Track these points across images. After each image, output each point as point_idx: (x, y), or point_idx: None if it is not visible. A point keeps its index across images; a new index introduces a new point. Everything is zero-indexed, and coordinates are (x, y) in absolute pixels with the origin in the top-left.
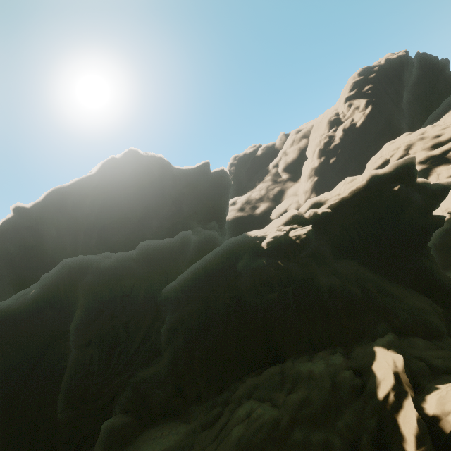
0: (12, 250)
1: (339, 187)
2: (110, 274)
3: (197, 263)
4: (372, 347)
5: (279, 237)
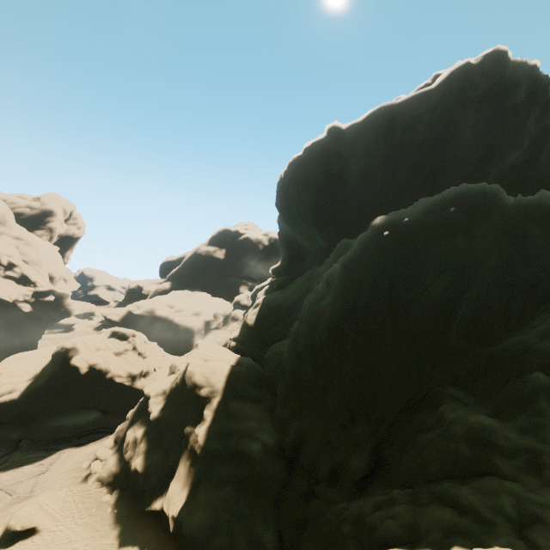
0: (316, 175)
1: None
2: (537, 214)
3: None
4: None
5: None
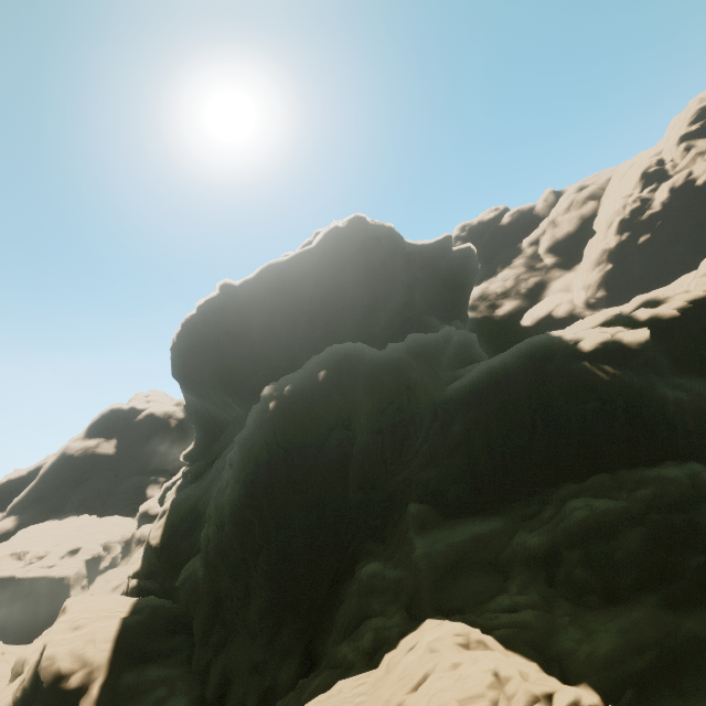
0: (216, 335)
1: (686, 282)
2: (388, 365)
3: (496, 361)
4: None
5: (605, 339)
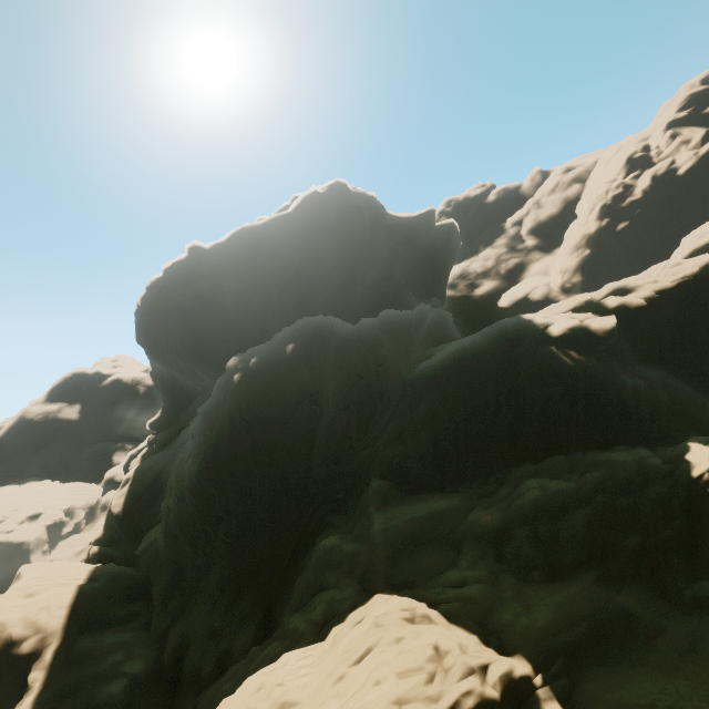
0: (184, 301)
1: (655, 272)
2: (359, 341)
3: (466, 342)
4: (685, 443)
5: (574, 325)
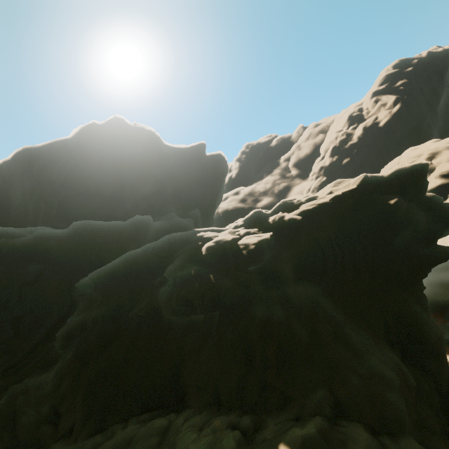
0: None
1: (323, 190)
2: (19, 254)
3: (118, 259)
4: (279, 441)
5: (222, 243)
